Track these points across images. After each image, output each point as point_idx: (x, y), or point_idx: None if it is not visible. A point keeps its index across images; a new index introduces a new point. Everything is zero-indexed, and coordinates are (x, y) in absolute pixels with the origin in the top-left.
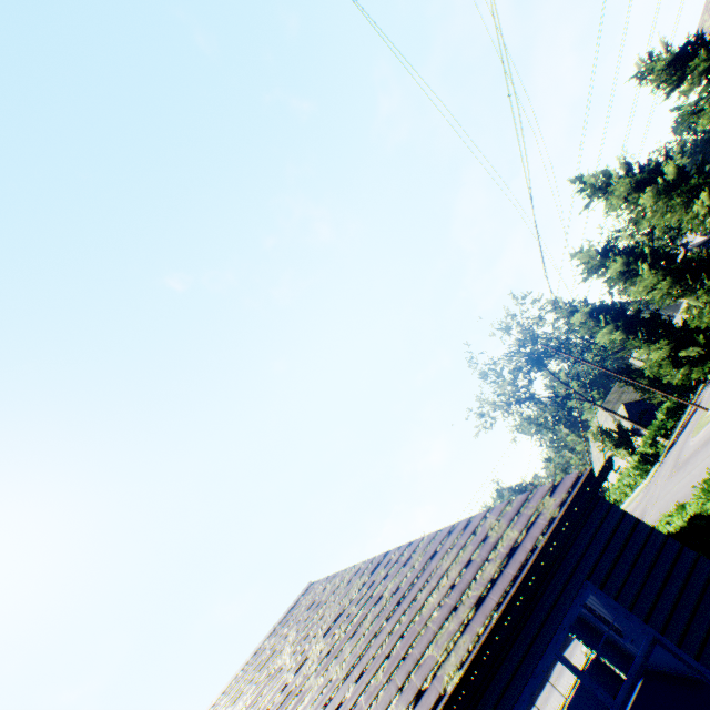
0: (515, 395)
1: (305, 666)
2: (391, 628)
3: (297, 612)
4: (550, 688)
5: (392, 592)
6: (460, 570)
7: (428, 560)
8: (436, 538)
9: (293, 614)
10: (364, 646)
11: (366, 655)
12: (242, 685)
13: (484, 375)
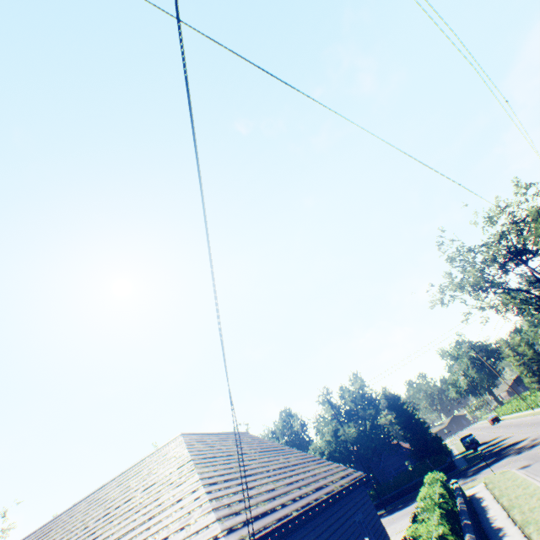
0: (479, 283)
1: (127, 503)
2: (135, 534)
3: (162, 452)
4: (401, 516)
5: (159, 503)
6: (162, 538)
7: (176, 502)
8: (192, 486)
9: (162, 450)
10: (128, 529)
11: (122, 538)
12: (127, 476)
13: (450, 261)
